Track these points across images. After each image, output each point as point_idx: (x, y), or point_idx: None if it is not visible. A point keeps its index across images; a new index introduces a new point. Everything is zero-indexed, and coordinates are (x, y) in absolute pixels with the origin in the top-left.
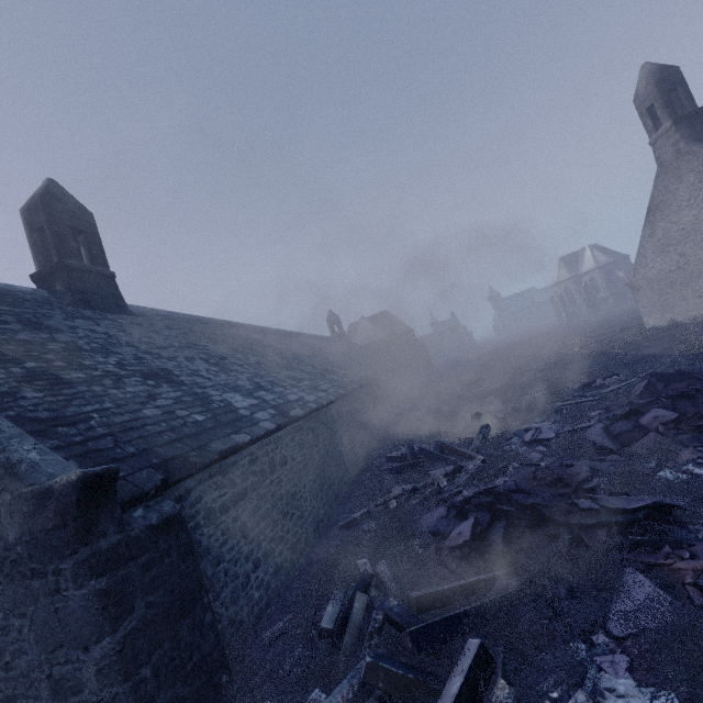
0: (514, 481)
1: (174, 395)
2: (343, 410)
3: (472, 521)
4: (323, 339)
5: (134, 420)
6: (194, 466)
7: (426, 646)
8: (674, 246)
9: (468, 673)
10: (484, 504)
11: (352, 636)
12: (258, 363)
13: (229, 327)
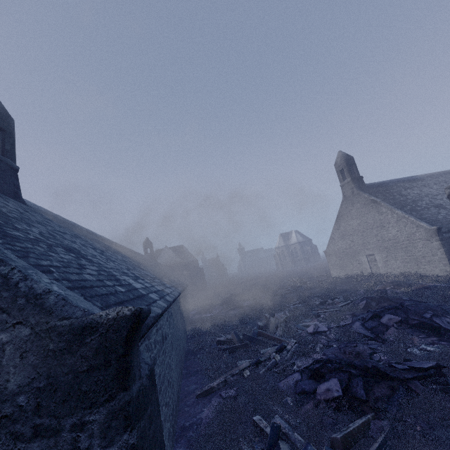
0: (334, 354)
1: (94, 268)
2: (178, 304)
3: (336, 379)
4: (142, 256)
5: (82, 280)
6: (147, 326)
7: None
8: (349, 236)
9: None
10: (337, 367)
11: None
12: (124, 260)
13: (87, 232)
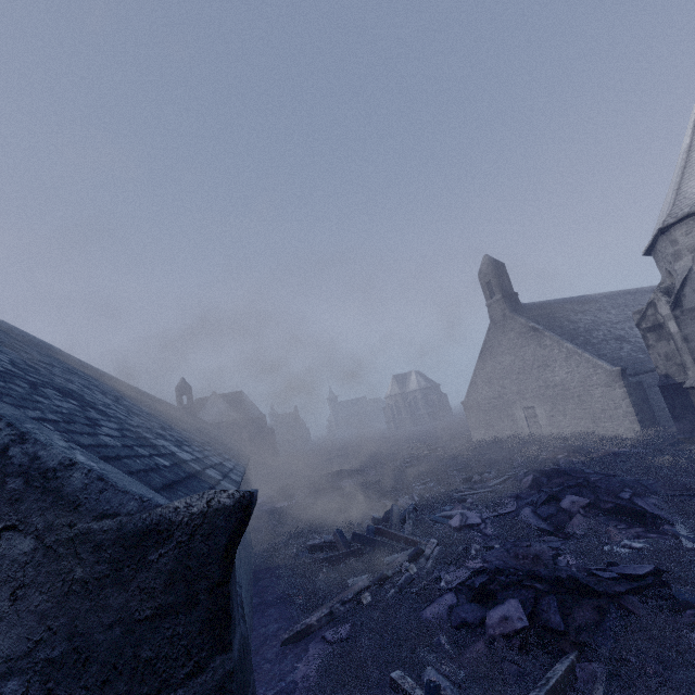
0: (501, 560)
1: (113, 426)
2: (242, 487)
3: (516, 600)
4: (175, 408)
5: (101, 446)
6: None
7: None
8: (498, 380)
9: None
10: (515, 581)
11: None
12: (152, 413)
13: (83, 367)
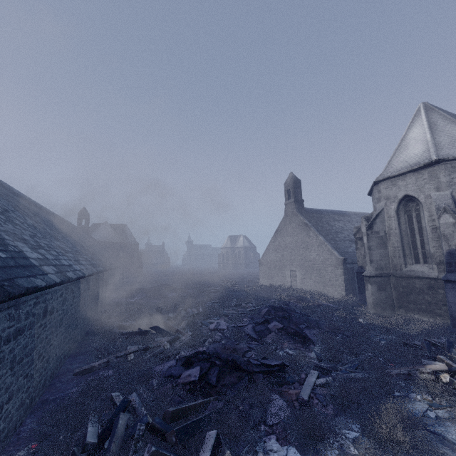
0: (214, 348)
1: None
2: (90, 283)
3: (199, 367)
4: (72, 226)
5: None
6: (9, 294)
7: (183, 439)
8: (281, 250)
9: (212, 449)
10: (205, 358)
11: (117, 445)
12: (34, 225)
13: None
